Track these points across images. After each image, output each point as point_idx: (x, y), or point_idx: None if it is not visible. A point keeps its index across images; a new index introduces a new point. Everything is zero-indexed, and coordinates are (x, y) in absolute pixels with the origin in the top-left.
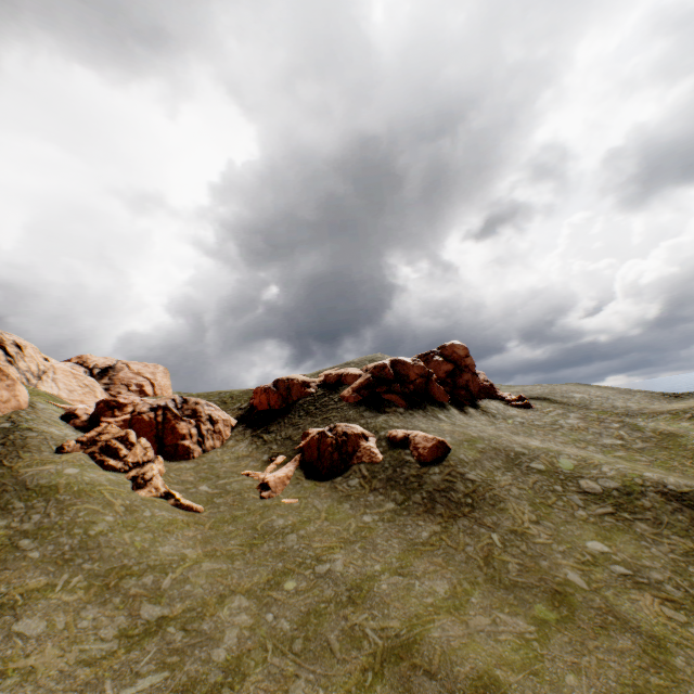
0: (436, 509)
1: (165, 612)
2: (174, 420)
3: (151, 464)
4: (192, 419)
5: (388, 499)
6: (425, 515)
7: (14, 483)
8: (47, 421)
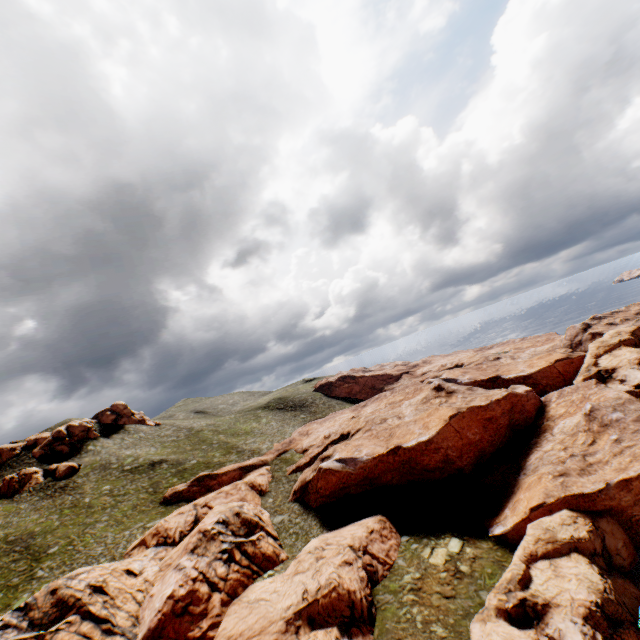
0: (56, 494)
1: None
2: None
3: None
4: None
5: (38, 496)
6: (50, 497)
7: None
8: None
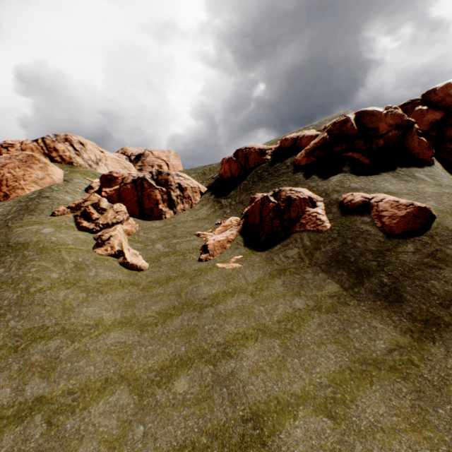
0: (403, 306)
1: (46, 391)
2: (149, 188)
3: (116, 226)
4: (164, 187)
5: (331, 279)
6: (384, 313)
7: (3, 241)
8: (68, 192)
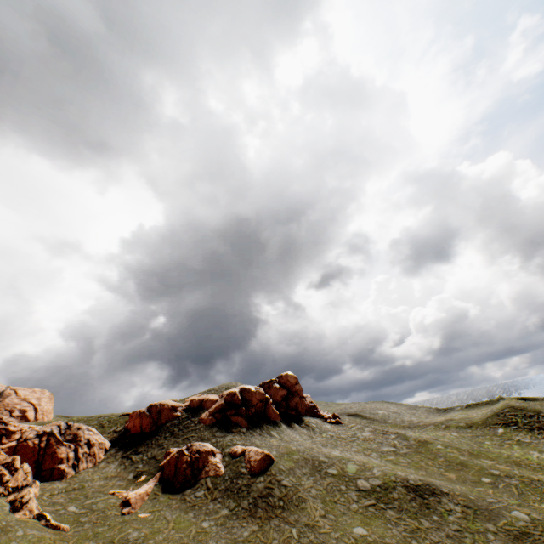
0: (257, 511)
1: None
2: (56, 444)
3: (29, 488)
4: (72, 443)
5: (224, 506)
6: (249, 517)
7: None
8: None
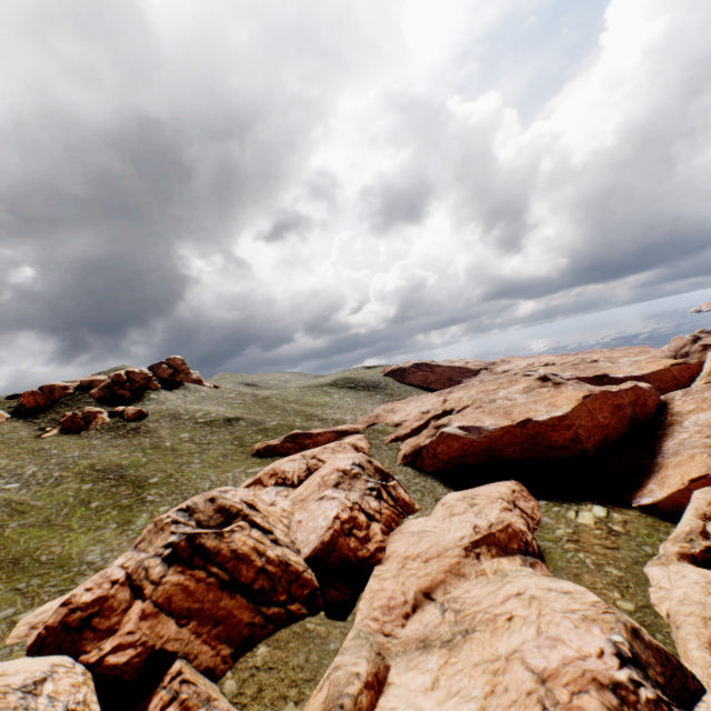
0: (129, 435)
1: None
2: None
3: None
4: None
5: (108, 435)
6: (123, 437)
7: None
8: None
